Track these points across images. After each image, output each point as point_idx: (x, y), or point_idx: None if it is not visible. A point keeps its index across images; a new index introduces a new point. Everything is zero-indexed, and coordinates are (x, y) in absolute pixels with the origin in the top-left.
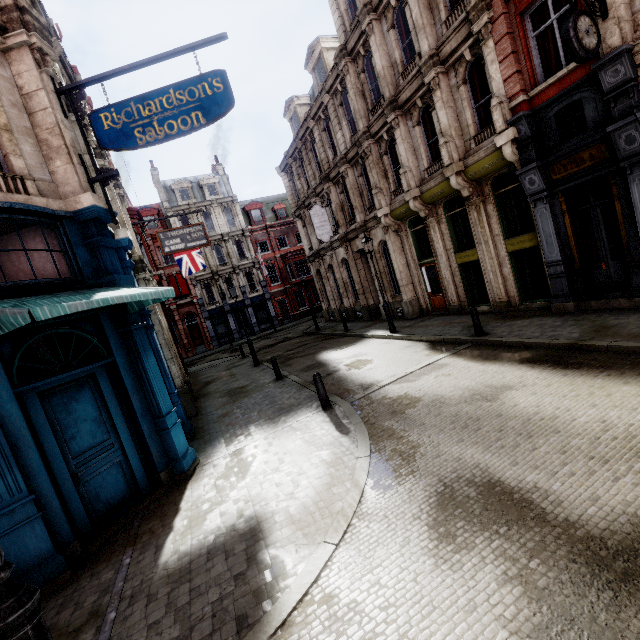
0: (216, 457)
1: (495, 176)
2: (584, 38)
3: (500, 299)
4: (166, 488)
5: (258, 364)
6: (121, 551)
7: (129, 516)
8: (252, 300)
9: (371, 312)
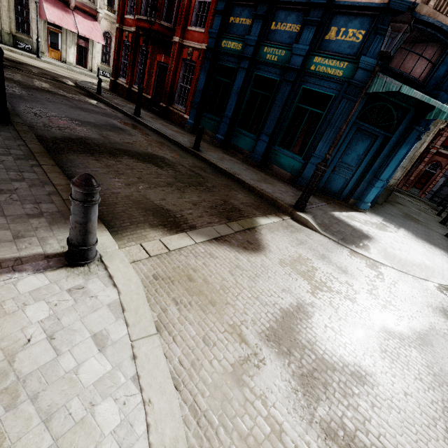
0: (374, 218)
1: None
2: None
3: None
4: (347, 205)
5: (443, 223)
6: (323, 201)
7: (331, 198)
8: None
9: None
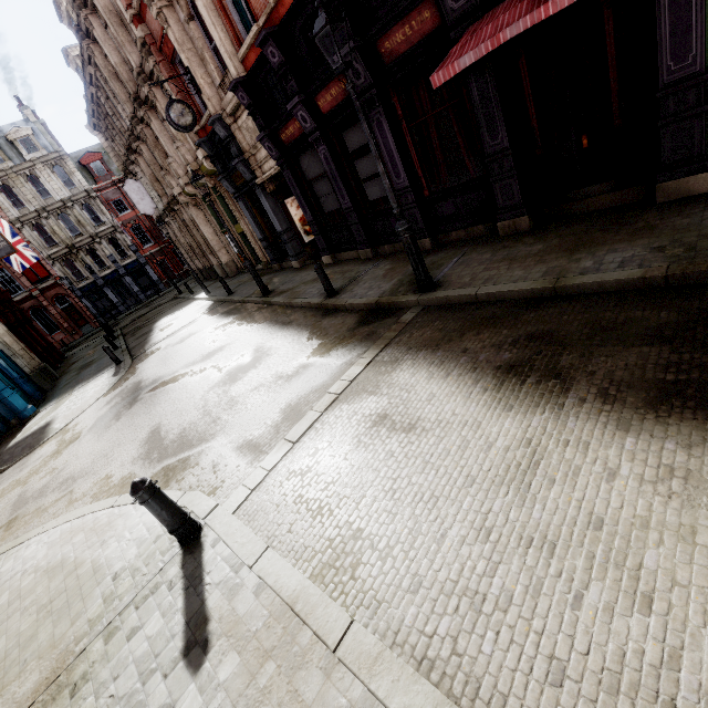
0: (49, 406)
1: None
2: (180, 120)
3: (263, 260)
4: (18, 427)
5: (115, 338)
6: None
7: None
8: (127, 268)
9: (215, 272)
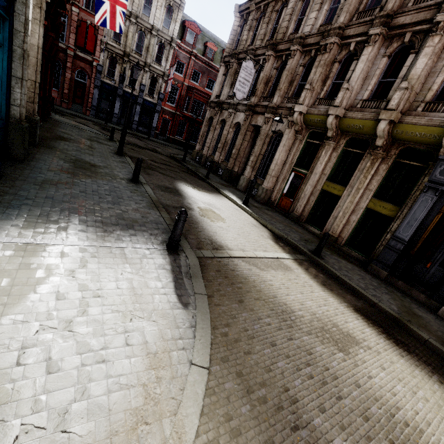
0: None
1: (409, 146)
2: None
3: (333, 233)
4: None
5: (121, 154)
6: None
7: None
8: (144, 102)
9: (231, 176)
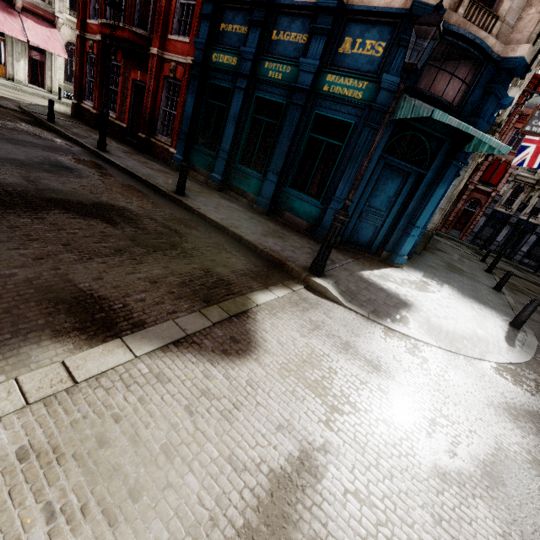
0: (412, 274)
1: None
2: None
3: None
4: (379, 260)
5: (489, 272)
6: (349, 257)
7: (359, 252)
8: None
9: None
